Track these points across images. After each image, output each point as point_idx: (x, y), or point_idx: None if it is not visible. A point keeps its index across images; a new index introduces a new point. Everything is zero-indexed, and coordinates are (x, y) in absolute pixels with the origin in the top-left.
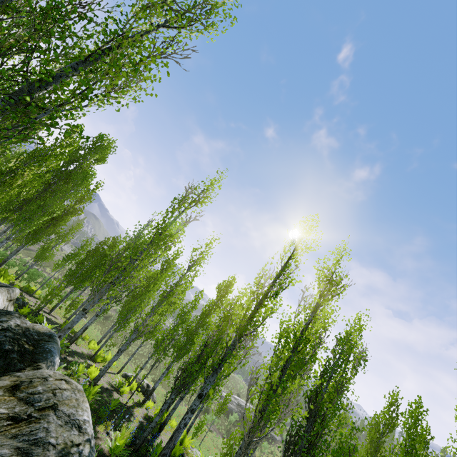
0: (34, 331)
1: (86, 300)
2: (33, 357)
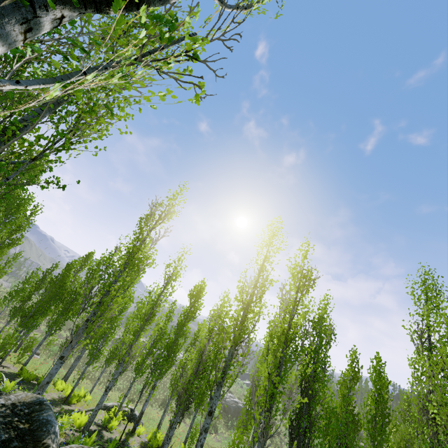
0: (22, 405)
1: (44, 339)
2: (33, 436)
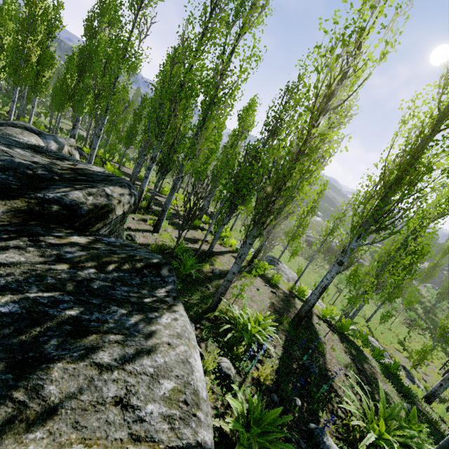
0: (37, 130)
1: None
2: None
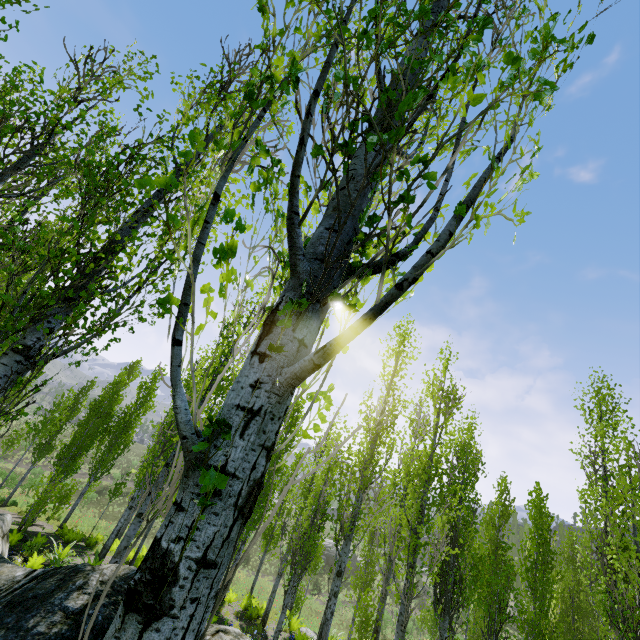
0: (119, 580)
1: (87, 485)
2: None
